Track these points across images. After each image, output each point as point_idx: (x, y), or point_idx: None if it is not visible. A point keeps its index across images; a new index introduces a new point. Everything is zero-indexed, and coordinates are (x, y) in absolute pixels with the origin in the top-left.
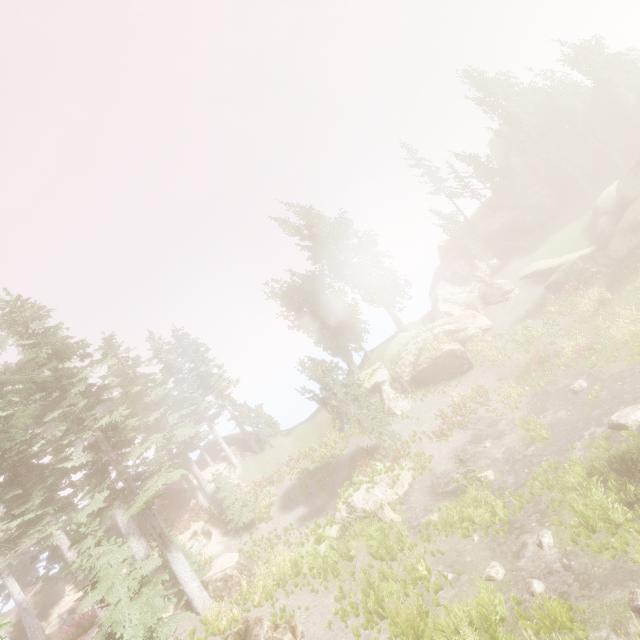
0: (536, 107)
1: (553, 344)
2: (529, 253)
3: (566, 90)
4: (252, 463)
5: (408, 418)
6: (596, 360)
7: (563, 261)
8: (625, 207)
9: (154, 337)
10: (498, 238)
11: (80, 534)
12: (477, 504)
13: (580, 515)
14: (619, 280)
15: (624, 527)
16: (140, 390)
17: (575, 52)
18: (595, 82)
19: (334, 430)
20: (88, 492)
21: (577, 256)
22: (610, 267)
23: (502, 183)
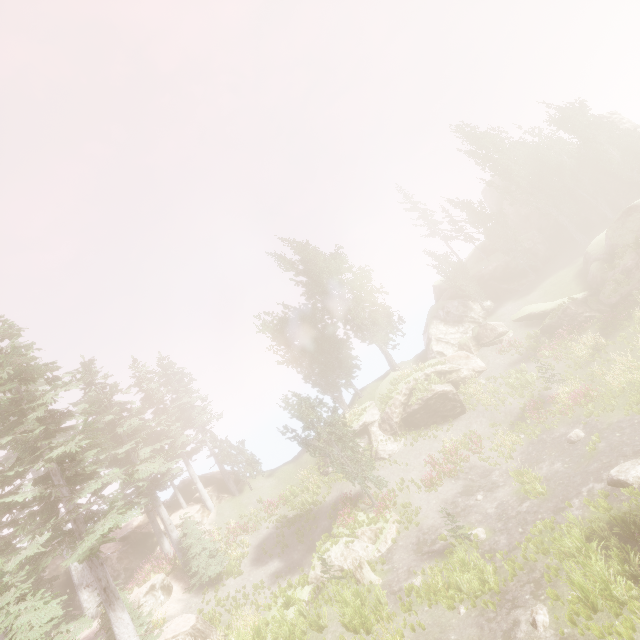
0: (526, 160)
1: (548, 389)
2: (522, 296)
3: (554, 146)
4: (228, 507)
5: (396, 463)
6: (593, 408)
7: (556, 305)
8: (615, 254)
9: (138, 364)
10: (492, 280)
11: (1, 585)
12: (465, 568)
13: (578, 588)
14: (613, 326)
15: (629, 607)
16: (113, 419)
17: (560, 113)
18: (580, 140)
19: (318, 473)
20: (29, 533)
21: (570, 300)
22: (603, 312)
23: (495, 228)
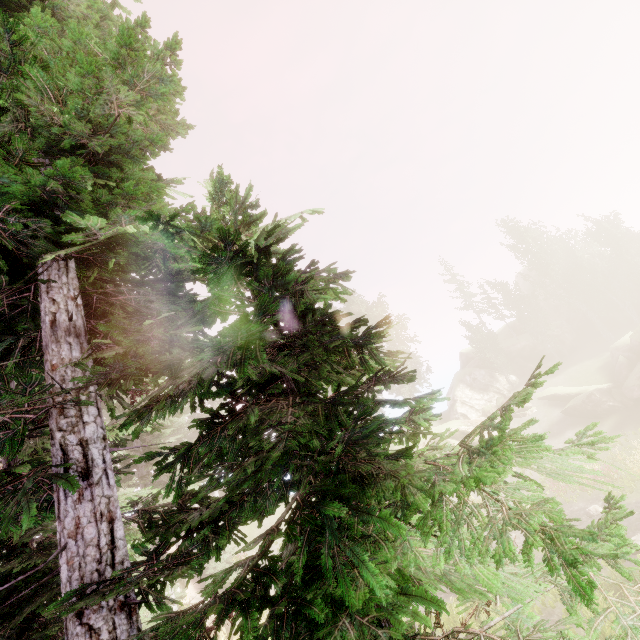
0: (561, 257)
1: None
2: (548, 377)
3: (588, 250)
4: None
5: None
6: (612, 488)
7: (581, 390)
8: (639, 354)
9: None
10: (519, 358)
11: None
12: None
13: None
14: (635, 418)
15: None
16: None
17: (596, 224)
18: (613, 249)
19: None
20: None
21: (594, 388)
22: (626, 405)
23: (527, 311)
